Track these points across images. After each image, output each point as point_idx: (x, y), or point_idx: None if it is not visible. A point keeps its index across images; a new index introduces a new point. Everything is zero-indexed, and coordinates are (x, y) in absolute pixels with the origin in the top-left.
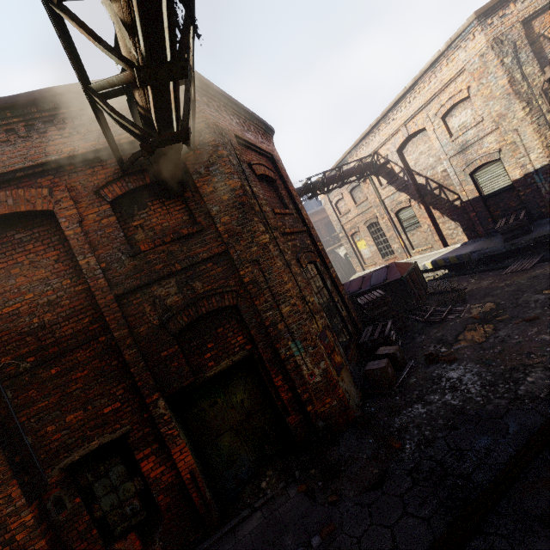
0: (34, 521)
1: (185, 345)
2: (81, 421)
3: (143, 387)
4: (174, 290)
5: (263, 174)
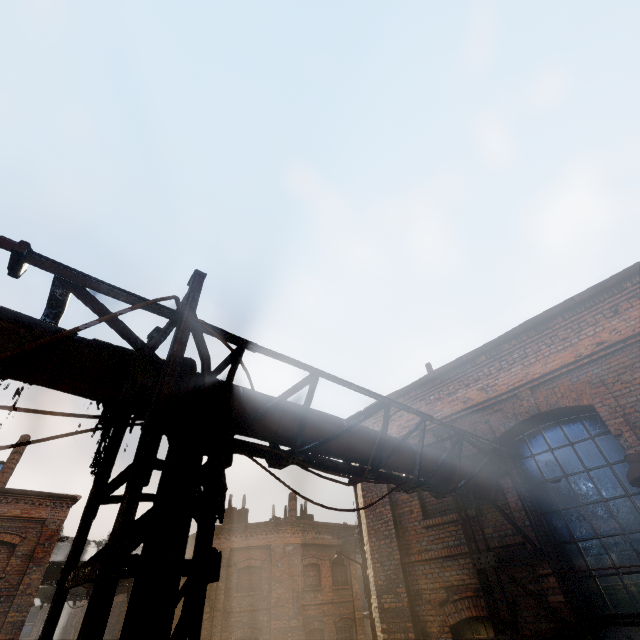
0: None
1: None
2: None
3: None
4: None
5: (246, 566)
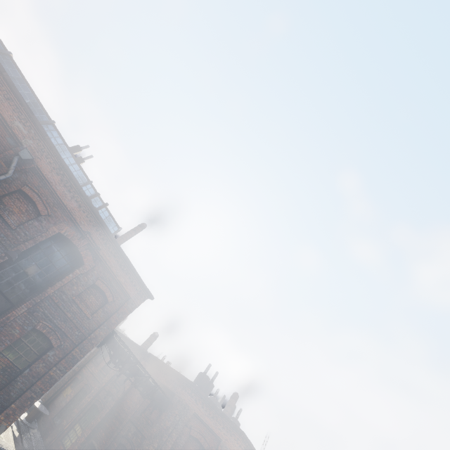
0: (82, 442)
1: (118, 449)
2: (102, 436)
3: (107, 444)
4: (133, 432)
5: (197, 438)
